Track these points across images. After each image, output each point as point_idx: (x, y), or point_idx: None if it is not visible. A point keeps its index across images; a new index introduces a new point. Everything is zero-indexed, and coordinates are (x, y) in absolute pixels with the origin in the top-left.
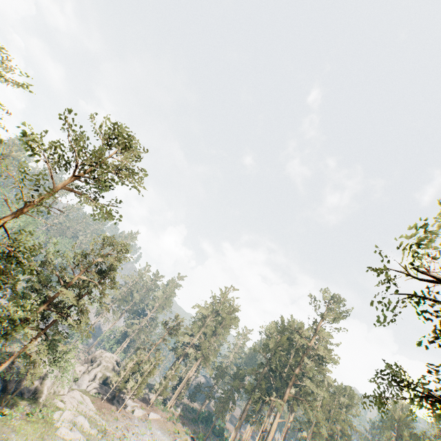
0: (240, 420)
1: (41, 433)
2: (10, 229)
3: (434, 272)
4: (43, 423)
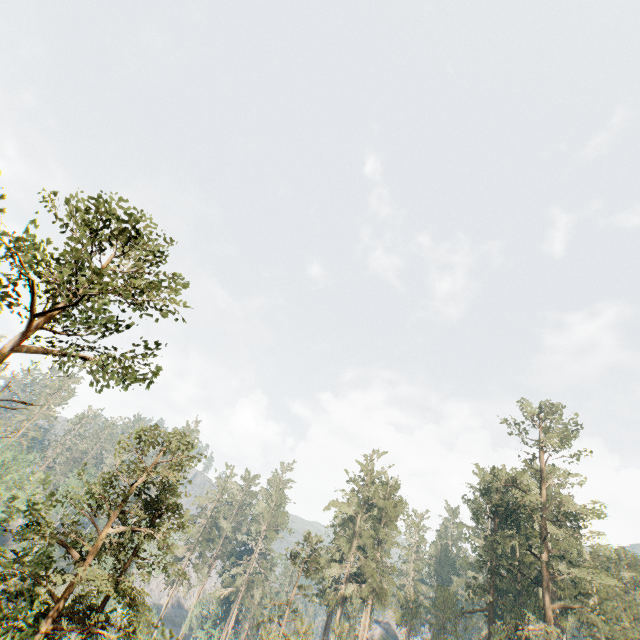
0: None
1: None
2: None
3: None
4: None
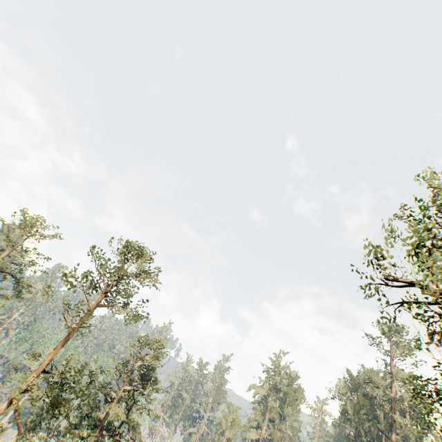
0: None
1: None
2: (52, 360)
3: (398, 281)
4: None
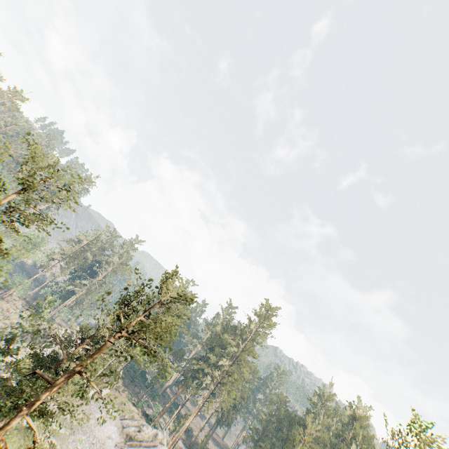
0: (176, 396)
1: (21, 448)
2: None
3: None
4: (18, 434)
